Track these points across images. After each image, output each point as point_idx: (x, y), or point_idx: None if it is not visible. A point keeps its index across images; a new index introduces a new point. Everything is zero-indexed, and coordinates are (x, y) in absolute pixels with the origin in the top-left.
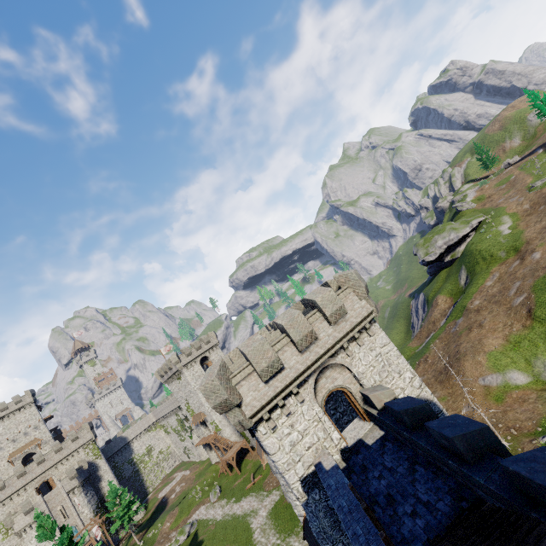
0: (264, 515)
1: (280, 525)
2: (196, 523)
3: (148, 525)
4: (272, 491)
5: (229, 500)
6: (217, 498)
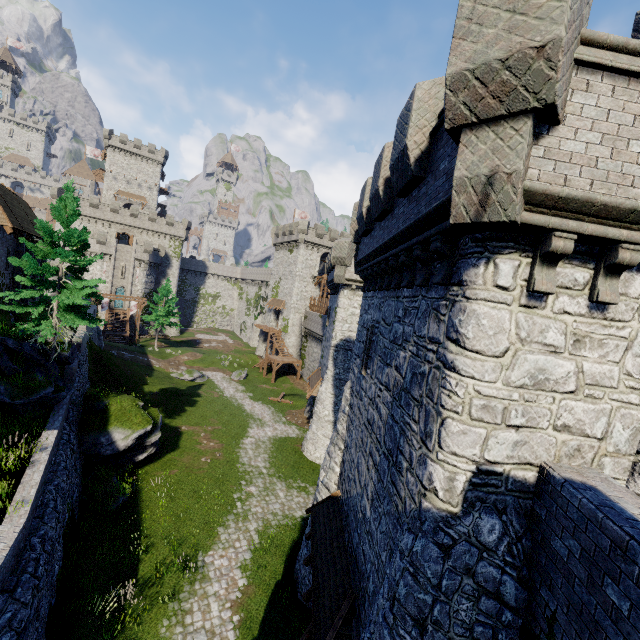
0: (268, 434)
1: (277, 459)
2: (206, 379)
3: (173, 344)
4: (292, 425)
5: (247, 391)
6: (238, 380)
